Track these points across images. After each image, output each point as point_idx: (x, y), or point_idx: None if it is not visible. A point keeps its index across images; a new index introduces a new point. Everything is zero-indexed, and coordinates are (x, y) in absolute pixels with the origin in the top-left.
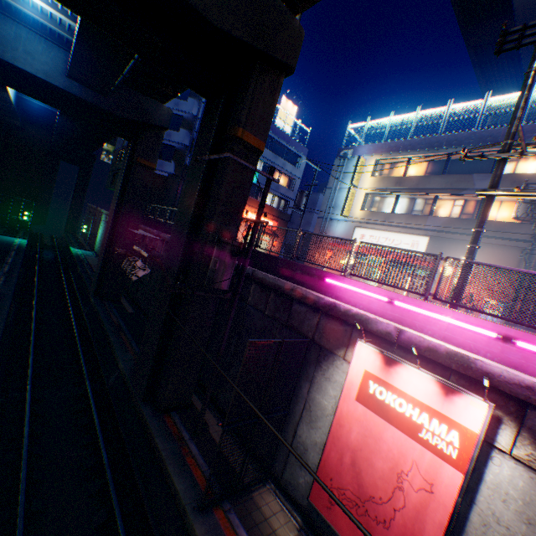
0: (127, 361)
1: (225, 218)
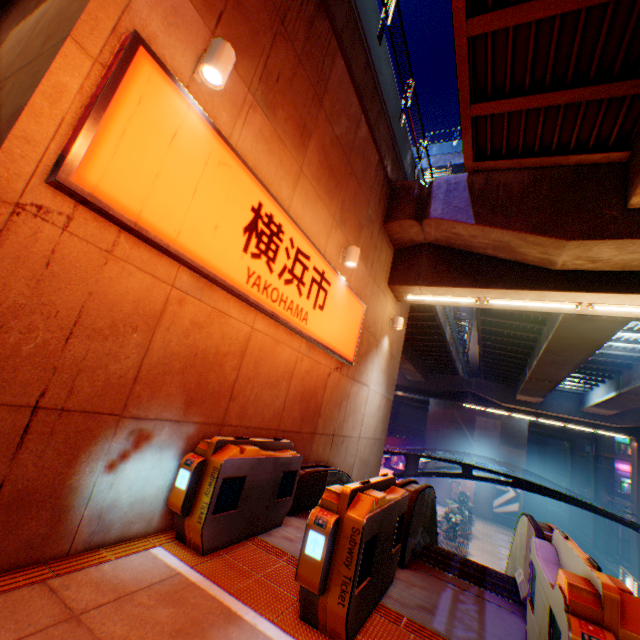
0: (585, 541)
1: (603, 480)
